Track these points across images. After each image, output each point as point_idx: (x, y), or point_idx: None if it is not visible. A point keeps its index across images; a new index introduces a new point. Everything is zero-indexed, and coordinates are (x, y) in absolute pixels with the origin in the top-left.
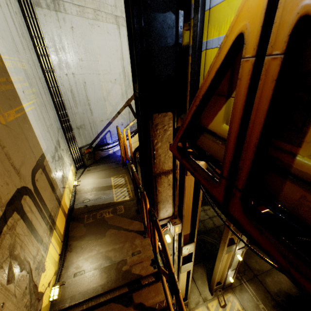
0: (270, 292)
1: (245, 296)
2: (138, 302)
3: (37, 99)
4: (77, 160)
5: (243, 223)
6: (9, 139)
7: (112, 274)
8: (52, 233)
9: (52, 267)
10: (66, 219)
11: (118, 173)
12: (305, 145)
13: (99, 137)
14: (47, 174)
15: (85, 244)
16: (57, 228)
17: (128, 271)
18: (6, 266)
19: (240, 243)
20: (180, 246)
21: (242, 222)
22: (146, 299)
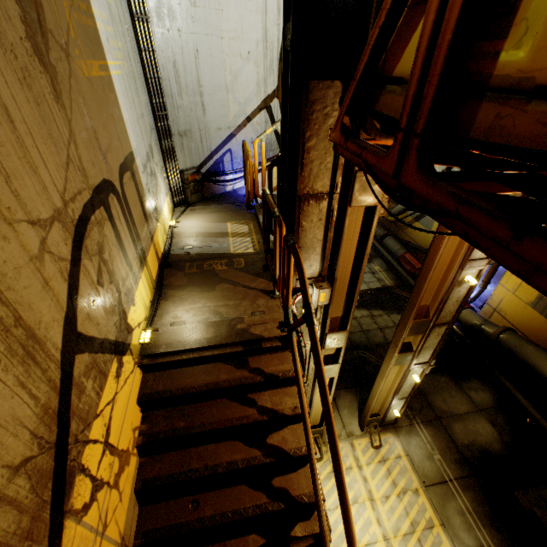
0: (456, 442)
1: (414, 441)
2: (255, 367)
3: (125, 63)
4: (177, 190)
5: (415, 186)
6: (93, 103)
7: (222, 330)
8: (142, 267)
9: (143, 309)
10: (160, 265)
11: (239, 218)
12: (513, 30)
13: (213, 159)
14: (137, 186)
15: (186, 295)
16: (148, 267)
17: (245, 330)
18: (95, 262)
19: (421, 355)
20: (323, 333)
21: (414, 186)
22: (267, 365)
